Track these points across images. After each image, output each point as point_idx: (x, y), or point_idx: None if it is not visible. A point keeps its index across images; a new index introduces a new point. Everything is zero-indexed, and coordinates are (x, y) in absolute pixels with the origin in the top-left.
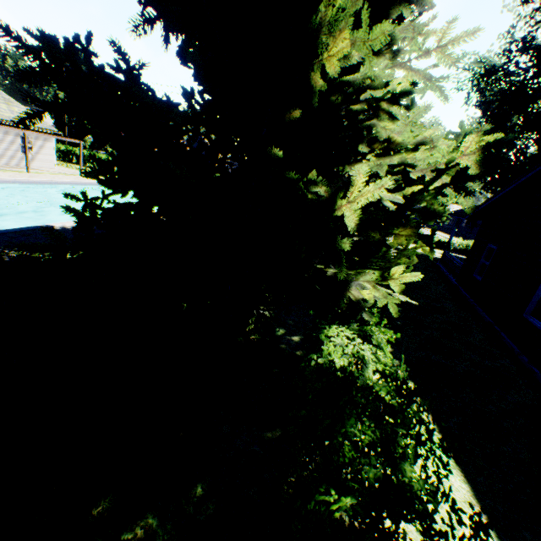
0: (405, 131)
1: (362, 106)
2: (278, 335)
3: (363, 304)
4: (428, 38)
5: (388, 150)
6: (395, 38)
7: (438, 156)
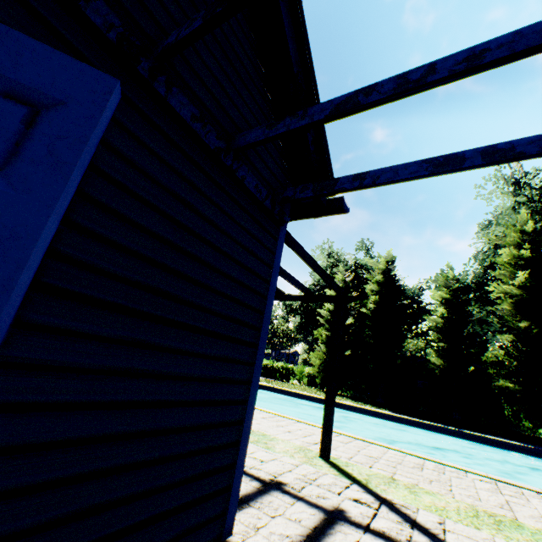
0: None
1: None
2: None
3: None
4: None
5: None
6: None
7: None
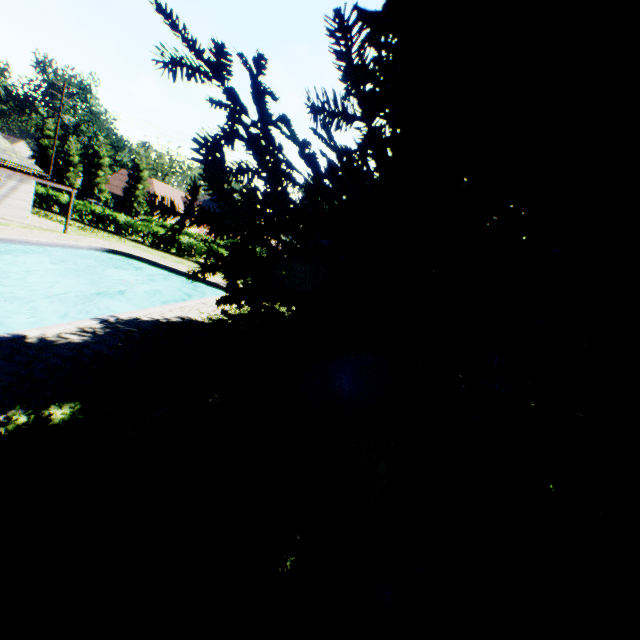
0: None
1: None
2: None
3: None
4: None
5: None
6: None
7: None
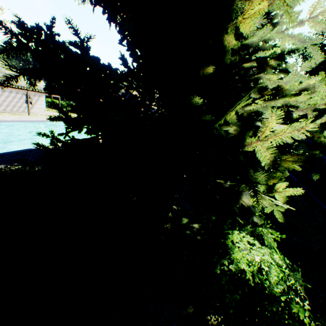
0: (293, 80)
1: (252, 63)
2: (184, 223)
3: (252, 210)
4: (301, 12)
5: (274, 96)
6: (276, 13)
7: (317, 99)
